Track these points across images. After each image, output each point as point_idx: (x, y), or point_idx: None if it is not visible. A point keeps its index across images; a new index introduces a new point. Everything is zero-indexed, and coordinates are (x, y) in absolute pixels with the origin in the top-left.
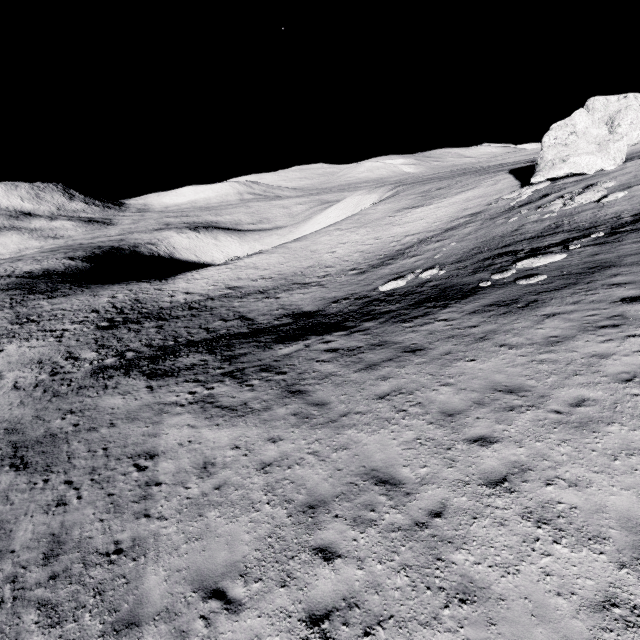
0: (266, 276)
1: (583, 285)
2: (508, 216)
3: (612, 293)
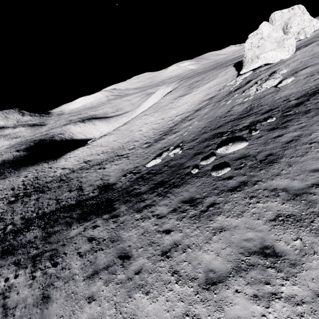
0: (105, 151)
1: (250, 187)
2: (227, 99)
3: (269, 205)
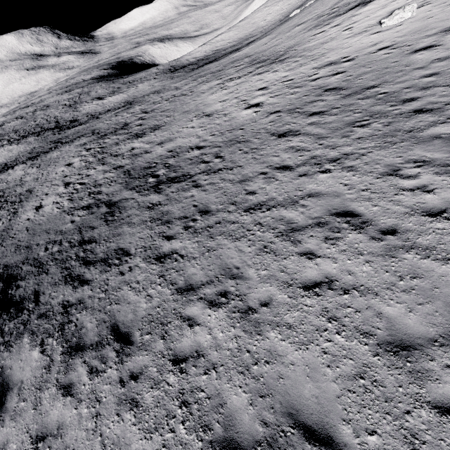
0: (231, 42)
1: None
2: None
3: None
